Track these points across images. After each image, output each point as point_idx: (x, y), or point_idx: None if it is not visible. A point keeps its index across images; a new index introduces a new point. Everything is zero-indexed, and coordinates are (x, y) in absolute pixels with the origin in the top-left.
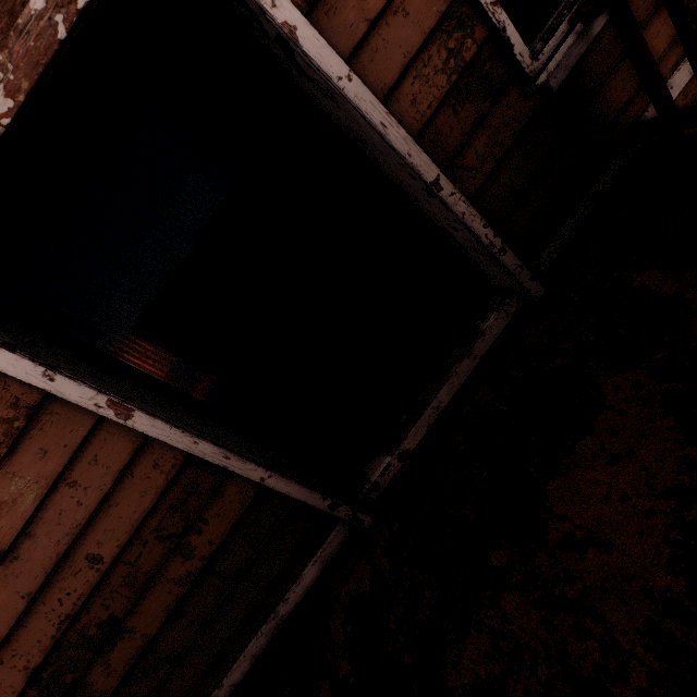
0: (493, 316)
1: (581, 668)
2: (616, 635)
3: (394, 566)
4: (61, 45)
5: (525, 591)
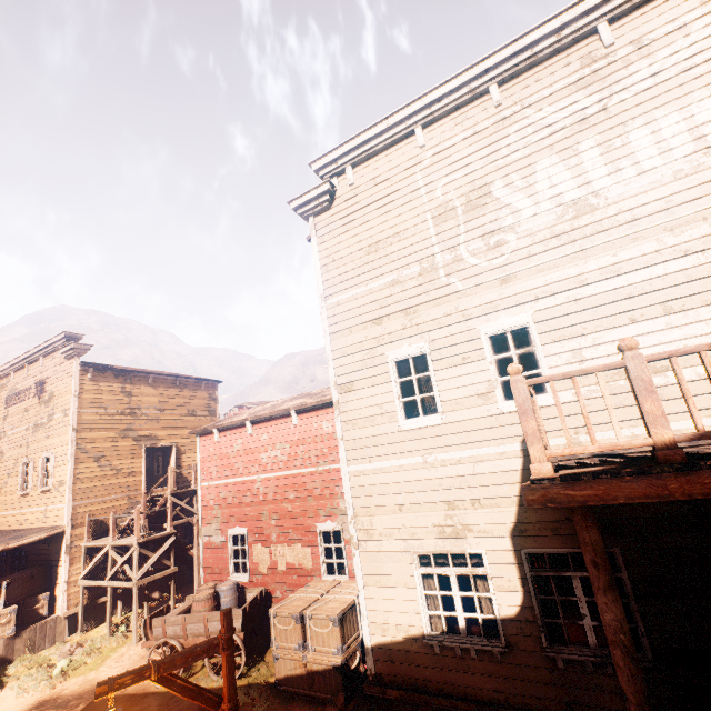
0: None
1: None
2: None
3: None
4: None
5: None
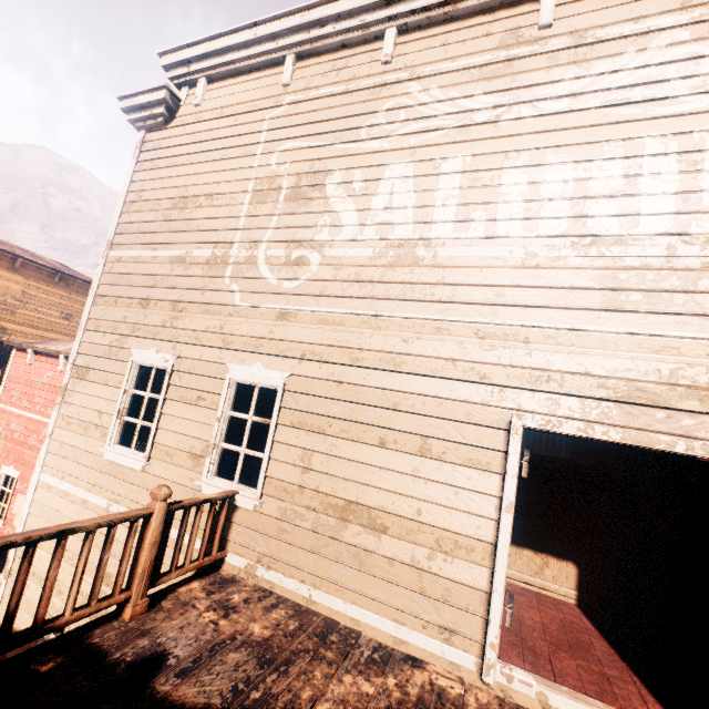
0: None
1: None
2: None
3: None
4: (653, 448)
5: None
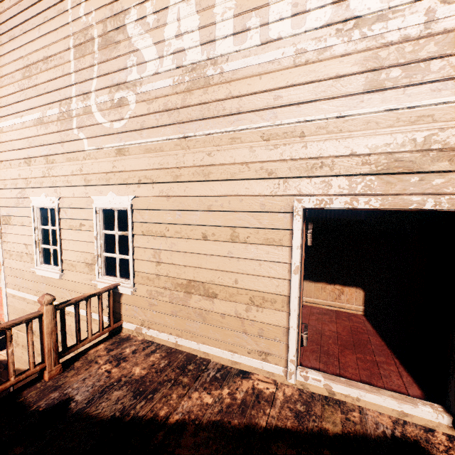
0: (429, 409)
1: None
2: None
3: (283, 403)
4: (407, 208)
5: None
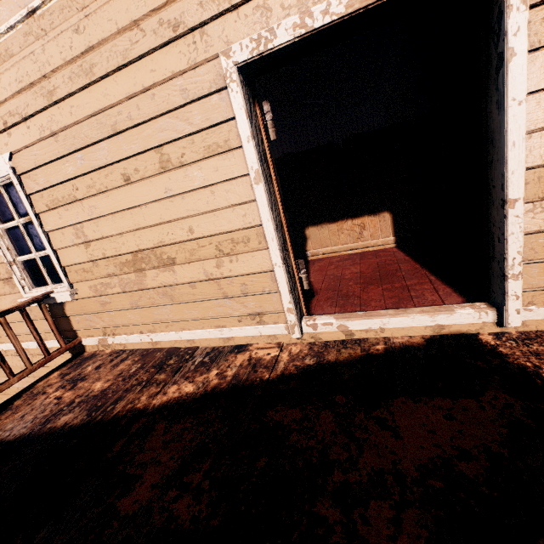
0: (469, 311)
1: (330, 455)
2: (360, 460)
3: (288, 363)
4: None
5: (338, 417)
